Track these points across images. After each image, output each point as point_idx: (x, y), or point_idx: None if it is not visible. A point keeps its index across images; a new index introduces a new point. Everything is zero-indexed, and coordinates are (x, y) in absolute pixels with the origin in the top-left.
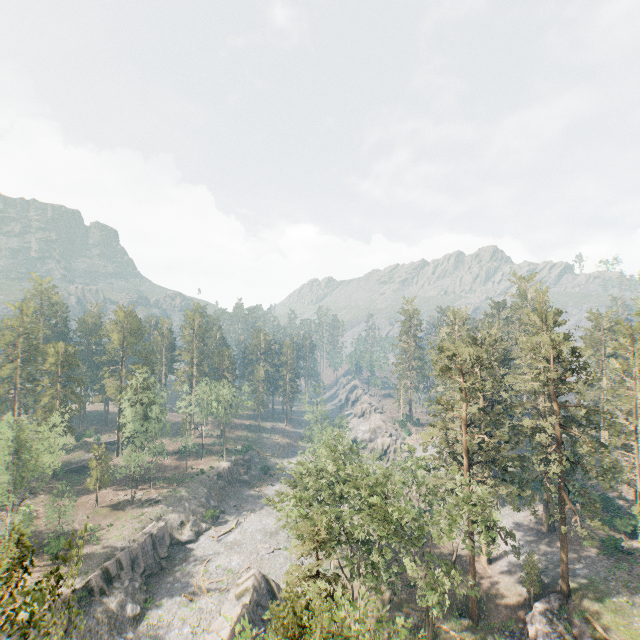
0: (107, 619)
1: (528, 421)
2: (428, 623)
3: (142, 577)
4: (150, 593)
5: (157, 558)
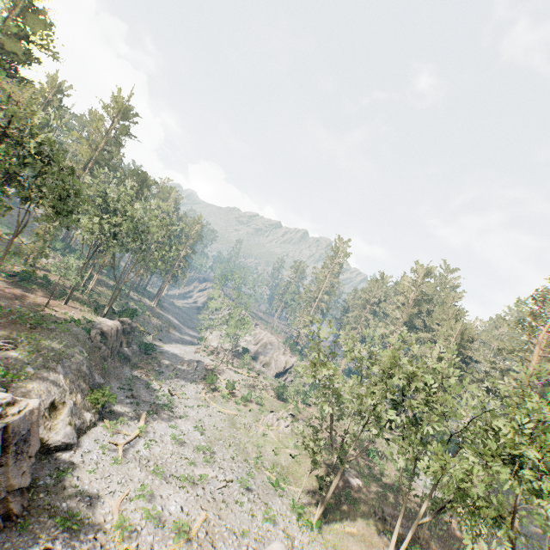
0: None
1: None
2: None
3: None
4: None
5: (1, 488)
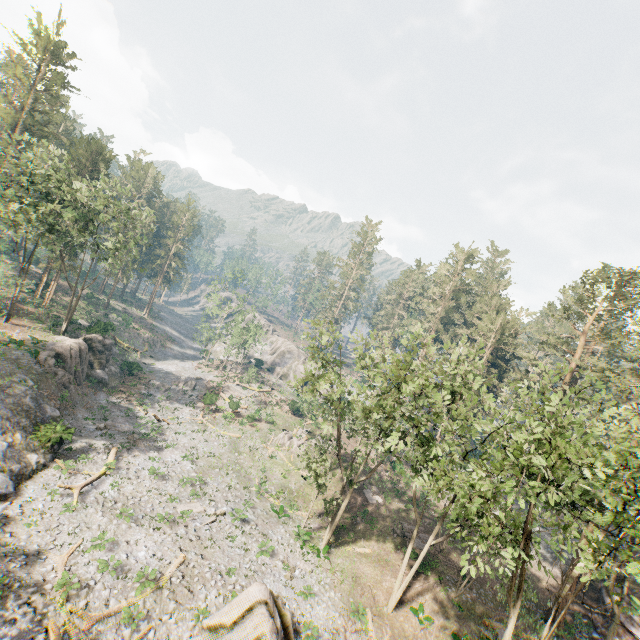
0: None
1: None
2: None
3: None
4: None
5: None
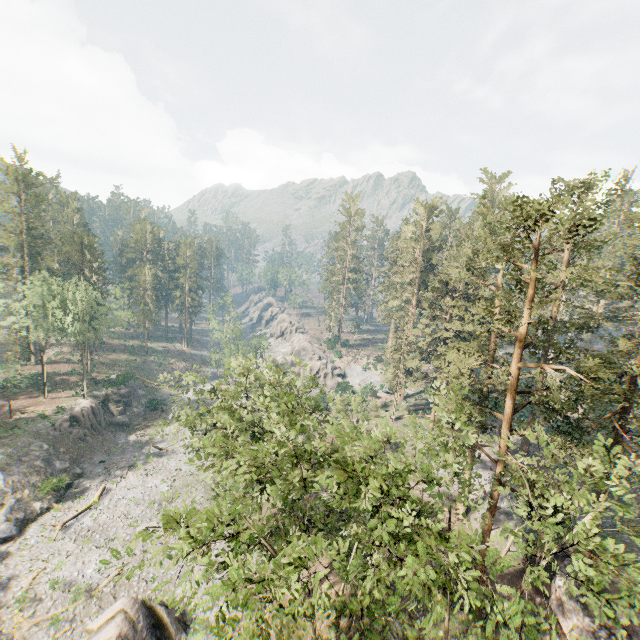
0: None
1: (623, 341)
2: None
3: None
4: None
5: None
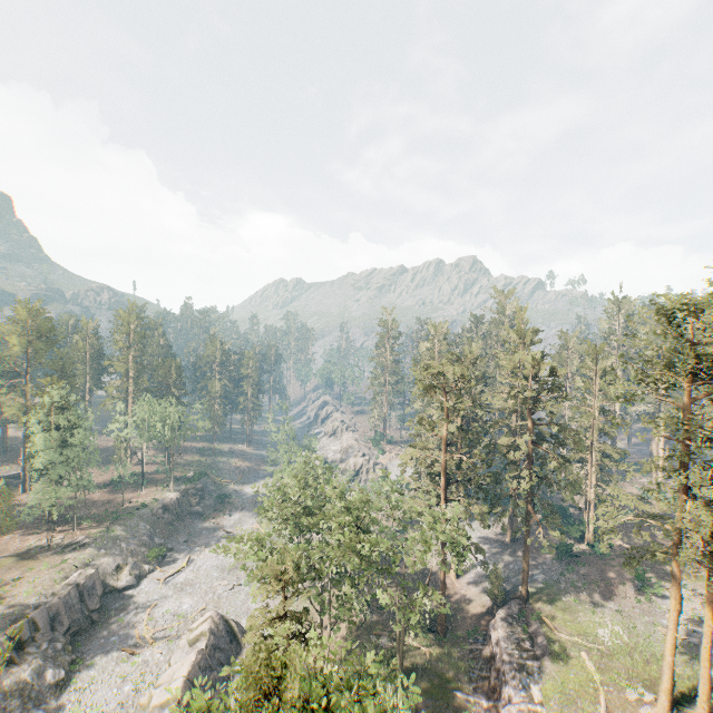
0: (19, 692)
1: (504, 440)
2: (399, 644)
3: (66, 636)
4: (78, 653)
5: (86, 611)
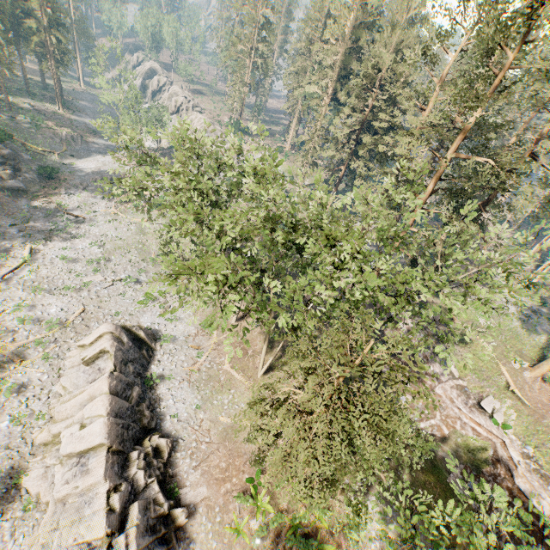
0: None
1: (528, 145)
2: None
3: None
4: None
5: None
